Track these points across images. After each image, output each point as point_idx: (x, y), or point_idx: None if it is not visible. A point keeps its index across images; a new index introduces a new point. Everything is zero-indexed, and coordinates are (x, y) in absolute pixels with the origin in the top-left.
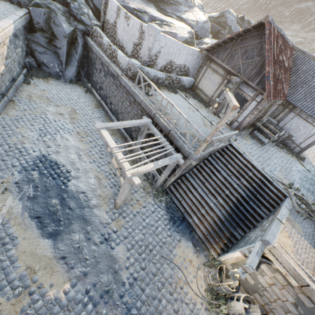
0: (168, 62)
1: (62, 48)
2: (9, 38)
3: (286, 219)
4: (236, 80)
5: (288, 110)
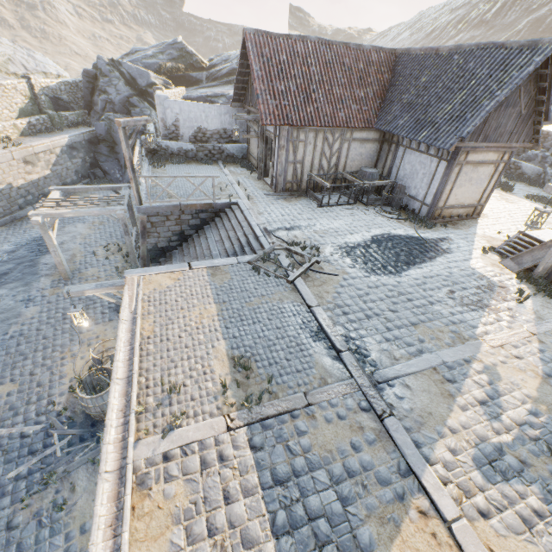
0: (197, 130)
1: (121, 153)
2: (61, 149)
3: (209, 267)
4: (244, 118)
5: (394, 145)
